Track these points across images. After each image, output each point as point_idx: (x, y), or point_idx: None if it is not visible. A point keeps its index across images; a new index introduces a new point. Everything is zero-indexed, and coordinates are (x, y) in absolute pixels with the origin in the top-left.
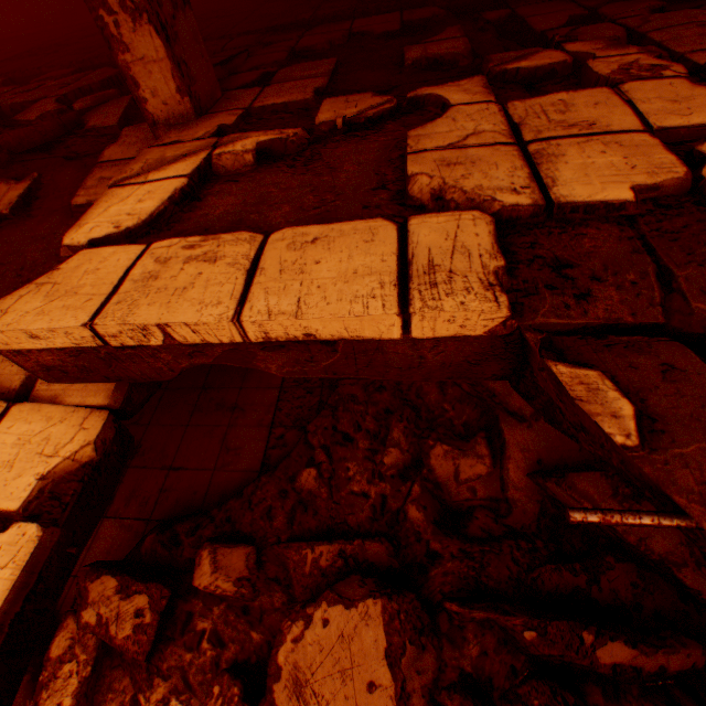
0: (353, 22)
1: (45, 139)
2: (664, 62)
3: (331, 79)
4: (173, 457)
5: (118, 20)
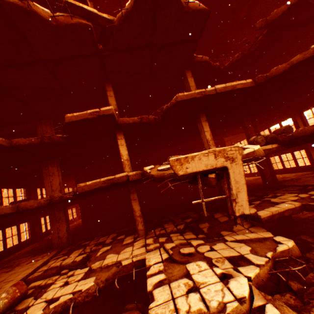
0: None
1: (197, 219)
2: (283, 193)
3: None
4: None
5: None
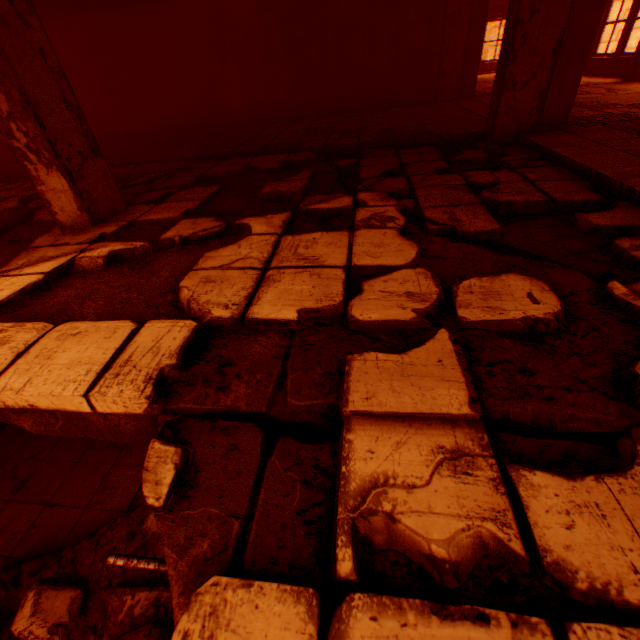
0: (256, 158)
1: (3, 226)
2: (400, 214)
3: (206, 202)
4: (55, 492)
5: (38, 167)
